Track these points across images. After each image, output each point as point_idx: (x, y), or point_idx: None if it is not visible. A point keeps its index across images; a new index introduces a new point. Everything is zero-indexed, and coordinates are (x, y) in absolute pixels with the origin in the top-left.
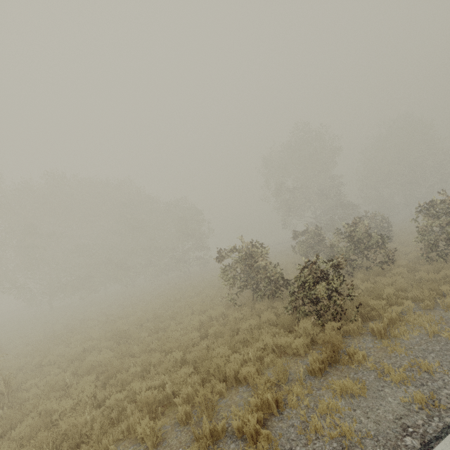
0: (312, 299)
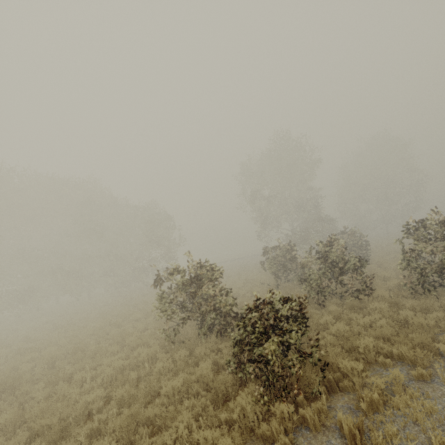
0: (259, 356)
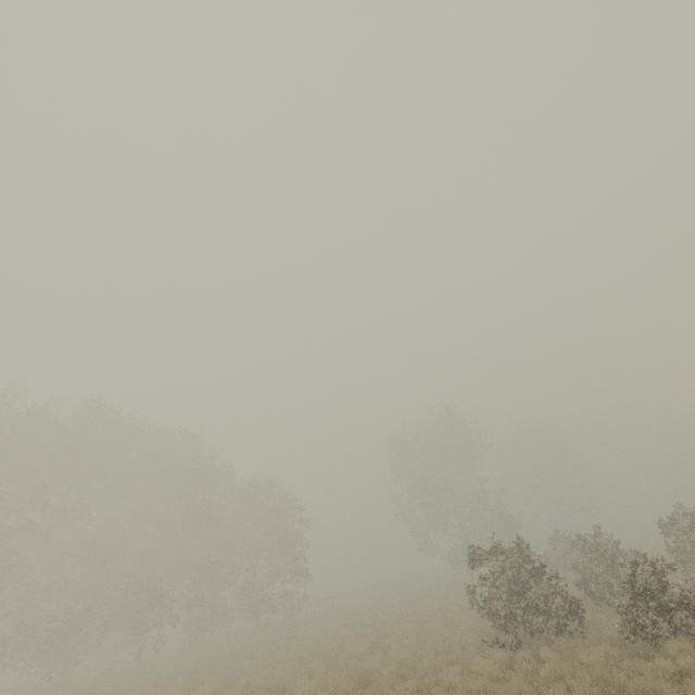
0: (664, 612)
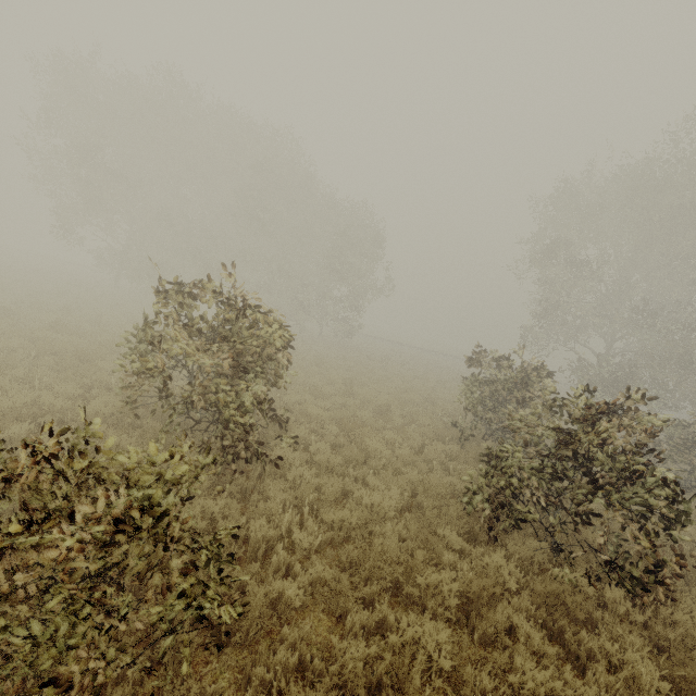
0: None
